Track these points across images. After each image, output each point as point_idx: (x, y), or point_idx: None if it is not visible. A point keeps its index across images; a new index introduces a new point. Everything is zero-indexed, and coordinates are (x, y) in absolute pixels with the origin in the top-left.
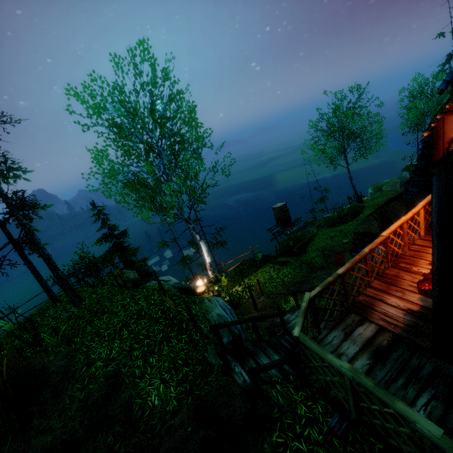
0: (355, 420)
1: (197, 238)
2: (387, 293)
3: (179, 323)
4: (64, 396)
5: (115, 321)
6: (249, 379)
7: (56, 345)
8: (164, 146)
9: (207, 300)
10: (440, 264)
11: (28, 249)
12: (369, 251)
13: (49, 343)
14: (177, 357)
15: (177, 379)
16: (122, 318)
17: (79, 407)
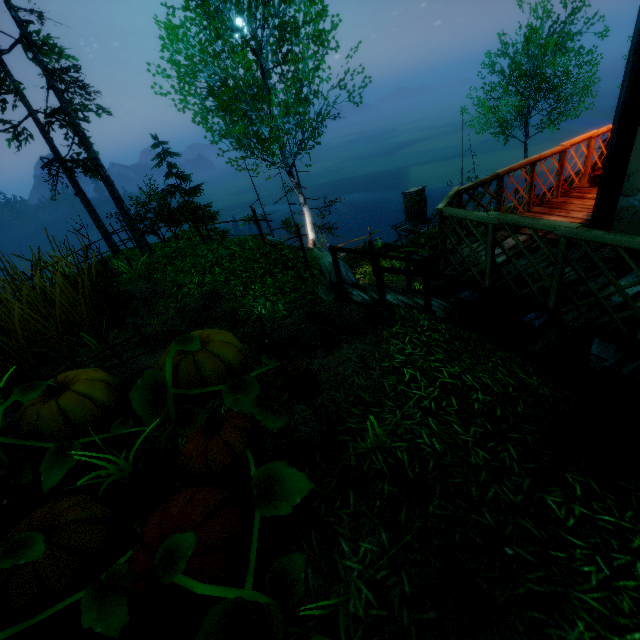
0: (487, 287)
1: (301, 200)
2: (548, 214)
3: (284, 262)
4: (157, 306)
5: (202, 262)
6: (369, 297)
7: (133, 279)
8: (268, 37)
9: (317, 250)
10: (627, 98)
11: (82, 168)
12: (540, 159)
13: (124, 277)
14: (283, 286)
15: (285, 301)
16: (211, 259)
17: (177, 312)
